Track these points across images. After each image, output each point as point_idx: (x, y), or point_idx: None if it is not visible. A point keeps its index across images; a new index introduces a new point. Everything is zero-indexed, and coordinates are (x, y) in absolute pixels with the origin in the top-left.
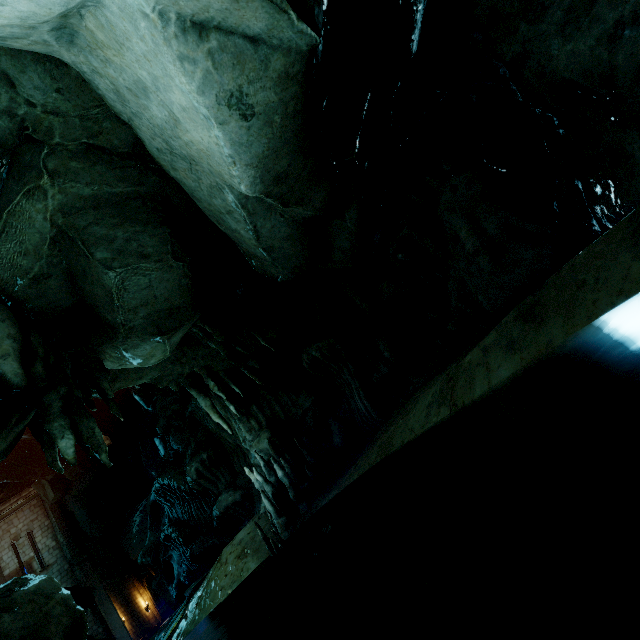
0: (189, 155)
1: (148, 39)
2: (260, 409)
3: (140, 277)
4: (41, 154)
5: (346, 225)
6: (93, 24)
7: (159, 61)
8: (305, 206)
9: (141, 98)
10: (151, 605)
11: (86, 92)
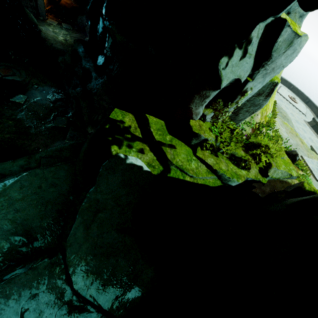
0: None
1: None
2: None
3: None
4: None
5: None
6: None
7: None
8: None
9: None
10: None
11: None
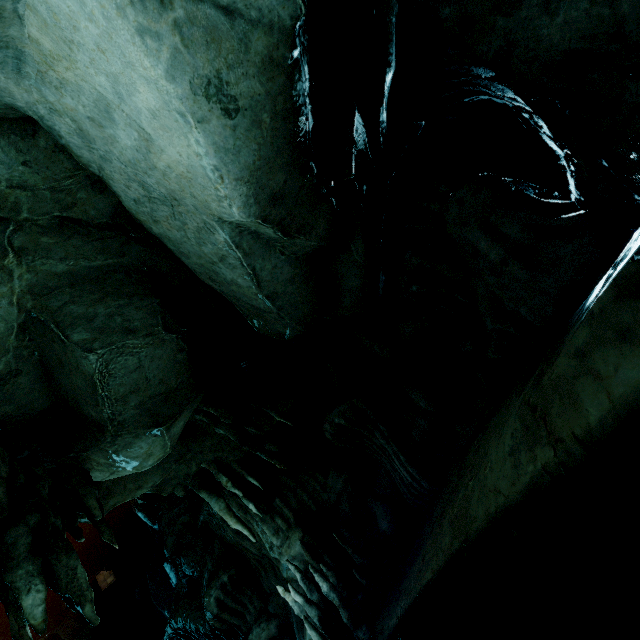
0: (169, 192)
1: (98, 15)
2: (284, 502)
3: (127, 357)
4: (6, 231)
5: (353, 258)
6: (35, 27)
7: (115, 45)
8: (308, 235)
9: (106, 127)
10: None
11: (57, 163)
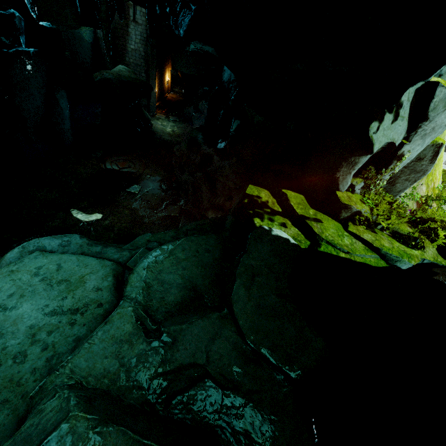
0: None
1: None
2: None
3: None
4: None
5: None
6: None
7: None
8: None
9: None
10: (169, 80)
11: None
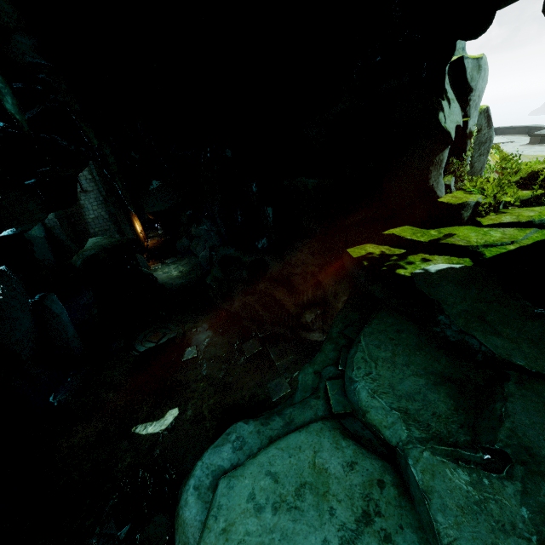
0: None
1: None
2: None
3: None
4: None
5: None
6: None
7: None
8: None
9: None
10: (141, 229)
11: None
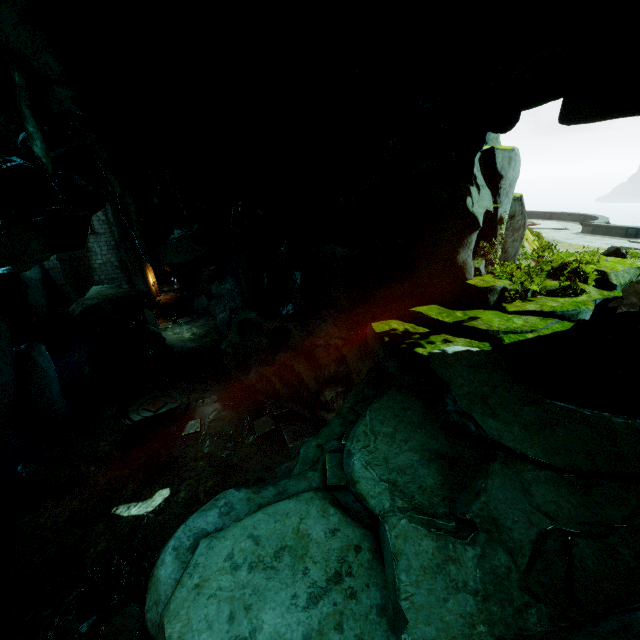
0: None
1: None
2: None
3: None
4: None
5: None
6: None
7: None
8: None
9: None
10: (155, 282)
11: None
